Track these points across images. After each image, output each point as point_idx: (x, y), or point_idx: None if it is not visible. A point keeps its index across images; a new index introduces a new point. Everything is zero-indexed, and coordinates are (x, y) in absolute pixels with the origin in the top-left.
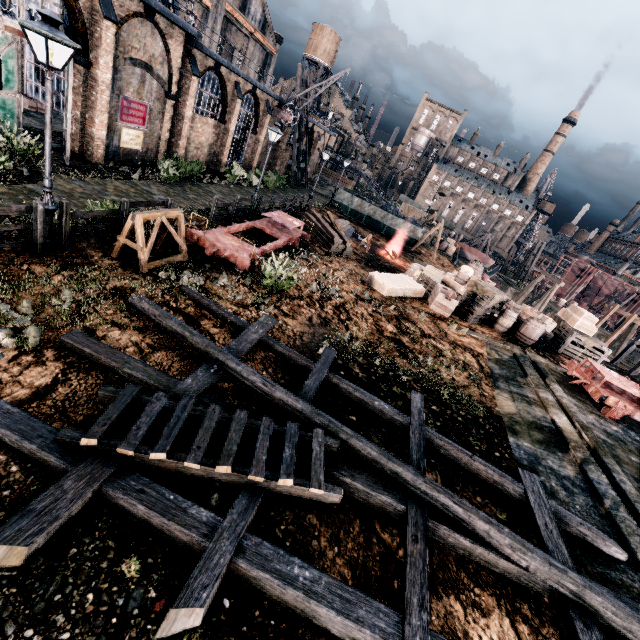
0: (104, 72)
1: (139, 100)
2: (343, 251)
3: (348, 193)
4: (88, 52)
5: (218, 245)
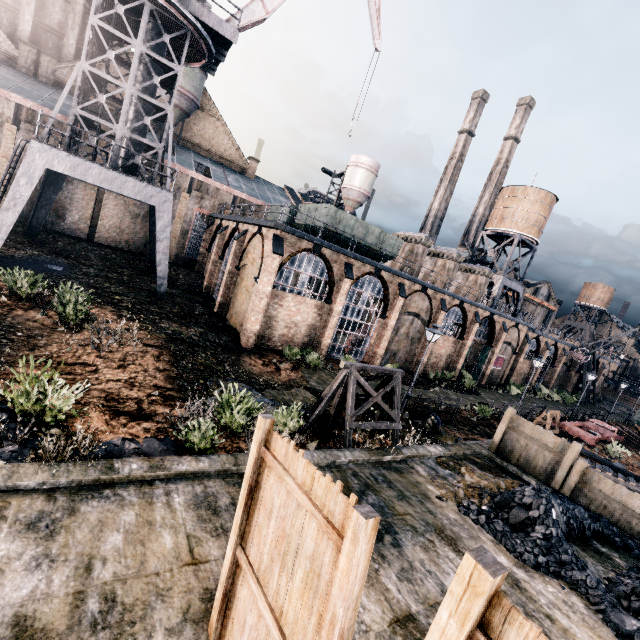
0: (497, 349)
1: (501, 356)
2: None
3: None
4: (492, 343)
5: (573, 429)
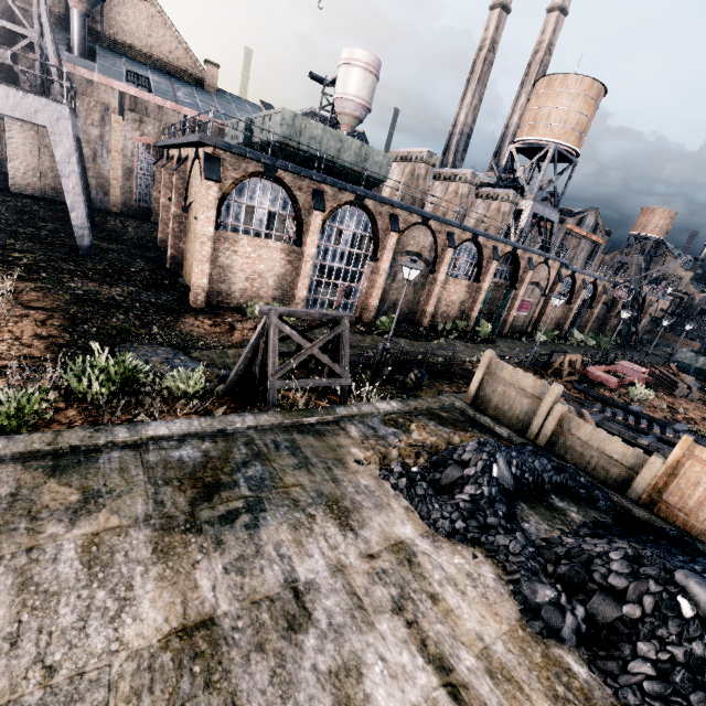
0: (521, 291)
1: (528, 300)
2: (687, 394)
3: (691, 353)
4: (516, 284)
5: (596, 374)
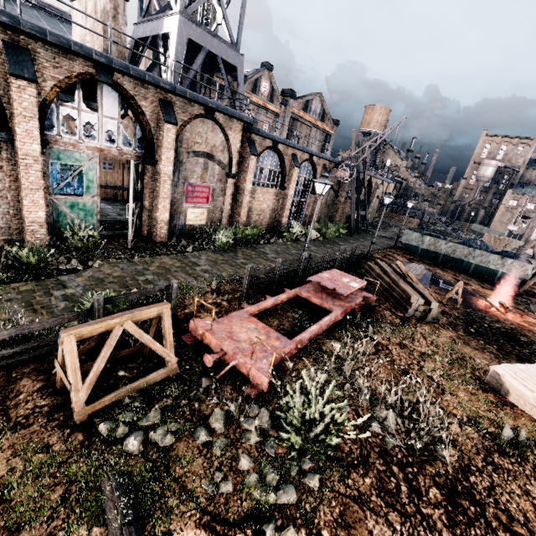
0: (166, 165)
1: (203, 183)
2: (426, 314)
3: (416, 233)
4: (155, 153)
5: (225, 346)
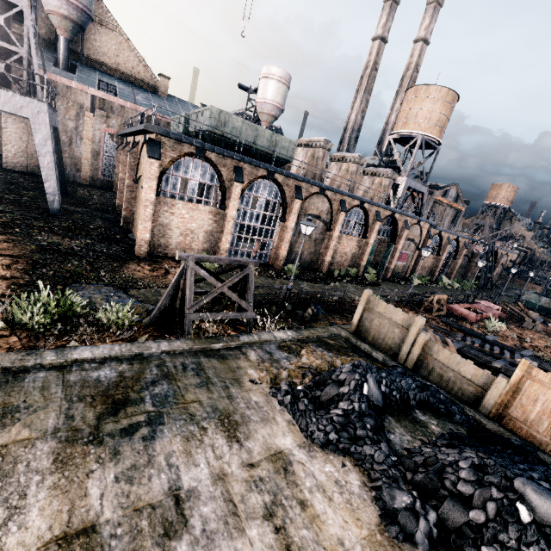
0: (400, 246)
1: (405, 252)
2: (533, 327)
3: (534, 294)
4: (395, 240)
5: (459, 310)
